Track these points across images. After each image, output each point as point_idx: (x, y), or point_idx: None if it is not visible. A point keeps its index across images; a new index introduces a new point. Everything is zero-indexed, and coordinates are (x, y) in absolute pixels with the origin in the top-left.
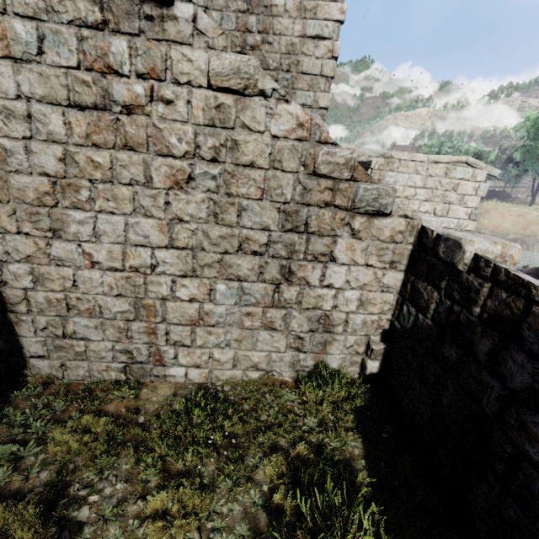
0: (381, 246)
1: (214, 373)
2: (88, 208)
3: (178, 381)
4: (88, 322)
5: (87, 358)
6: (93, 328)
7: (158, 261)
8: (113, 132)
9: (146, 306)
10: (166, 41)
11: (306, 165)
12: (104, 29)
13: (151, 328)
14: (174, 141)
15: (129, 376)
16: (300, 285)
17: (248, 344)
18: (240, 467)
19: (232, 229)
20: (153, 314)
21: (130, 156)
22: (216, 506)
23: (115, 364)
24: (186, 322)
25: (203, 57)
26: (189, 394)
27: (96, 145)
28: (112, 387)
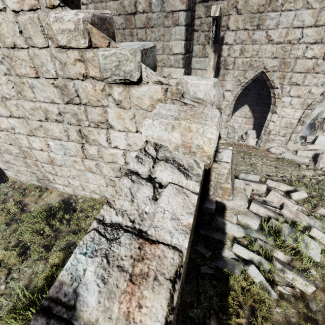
0: (145, 115)
1: (75, 191)
2: None
3: (62, 191)
4: (10, 156)
5: (21, 173)
6: (13, 159)
7: (13, 125)
8: None
9: (25, 151)
10: None
11: (50, 38)
12: None
13: (34, 163)
14: None
15: (42, 184)
16: (96, 145)
17: (83, 178)
18: (49, 250)
19: (34, 103)
20: (31, 156)
21: None
22: (22, 267)
23: (33, 178)
24: (47, 162)
25: None
26: (61, 200)
27: None
28: (33, 189)
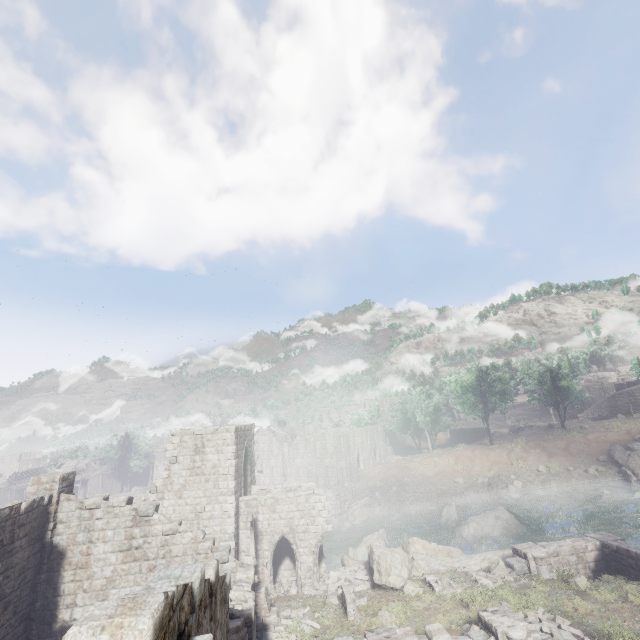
0: None
1: None
2: (118, 587)
3: None
4: None
5: None
6: None
7: None
8: (131, 557)
9: None
10: (150, 525)
11: (195, 551)
12: (133, 527)
13: None
14: (151, 554)
15: None
16: None
17: None
18: None
19: None
20: None
21: (135, 563)
22: None
23: None
24: None
25: (161, 527)
26: None
27: (125, 562)
28: None
